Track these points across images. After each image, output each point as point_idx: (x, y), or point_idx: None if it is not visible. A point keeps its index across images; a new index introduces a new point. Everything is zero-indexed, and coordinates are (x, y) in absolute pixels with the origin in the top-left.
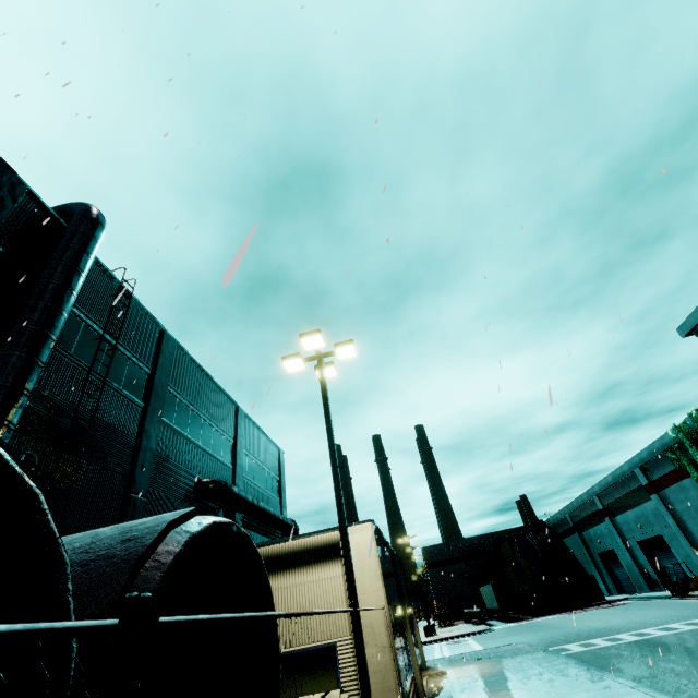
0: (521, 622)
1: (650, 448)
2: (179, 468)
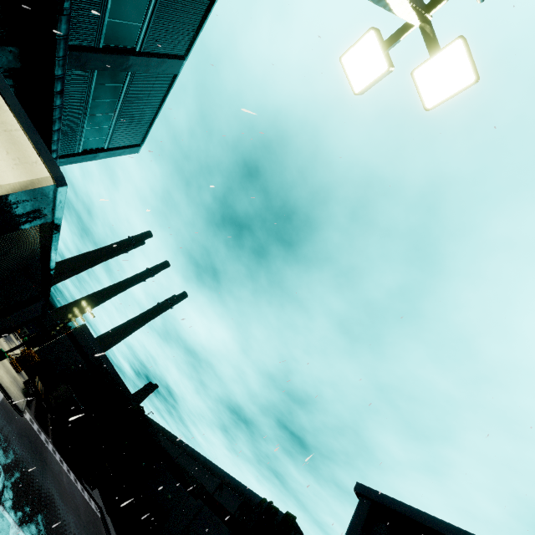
0: (42, 434)
1: (242, 487)
2: None
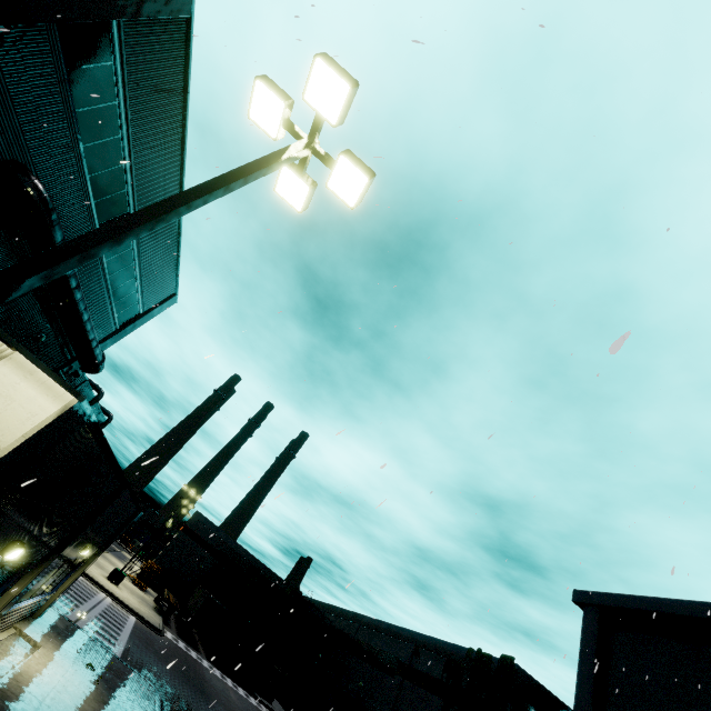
0: (192, 651)
1: (441, 643)
2: (7, 111)
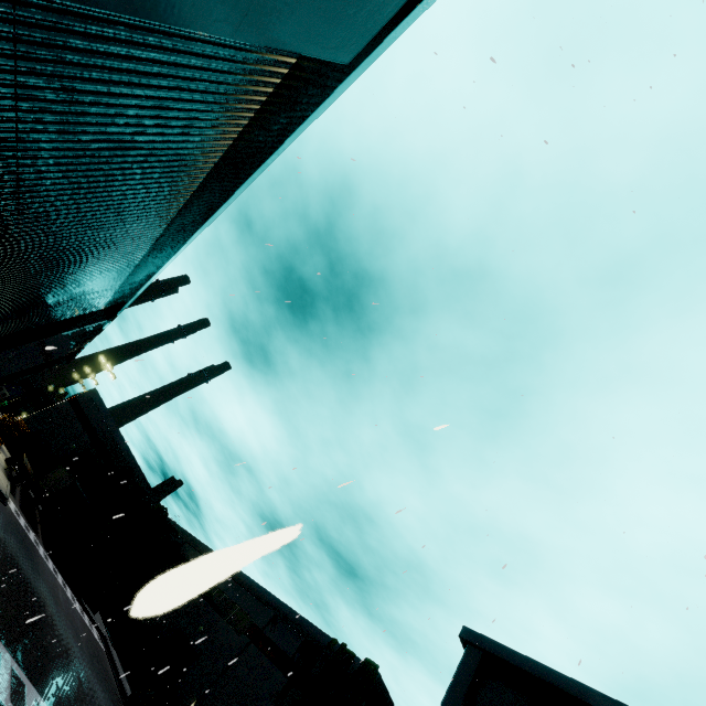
0: (31, 532)
1: (304, 622)
2: None
